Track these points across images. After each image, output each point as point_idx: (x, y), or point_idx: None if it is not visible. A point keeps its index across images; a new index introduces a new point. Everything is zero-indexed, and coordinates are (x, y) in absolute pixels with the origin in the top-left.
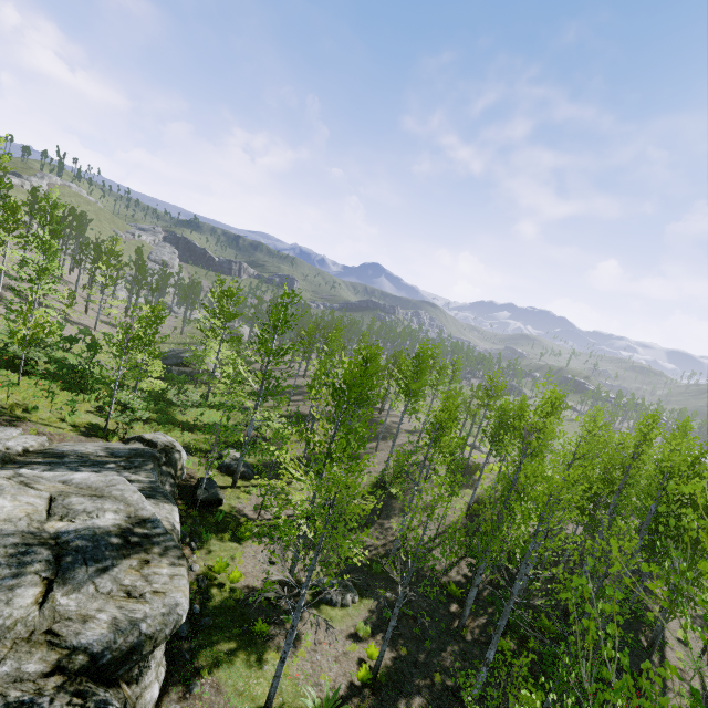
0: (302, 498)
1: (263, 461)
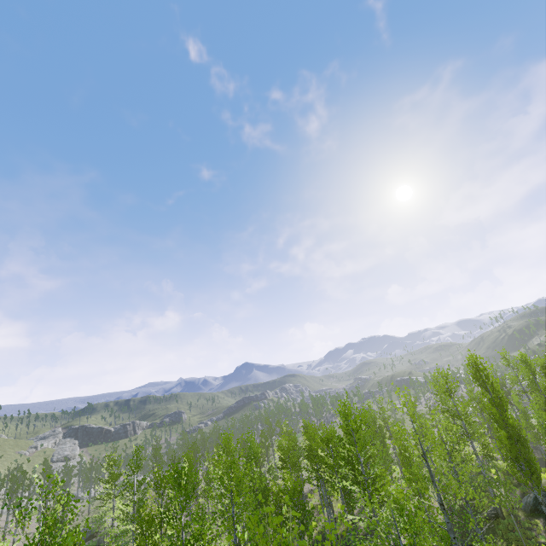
0: None
1: None
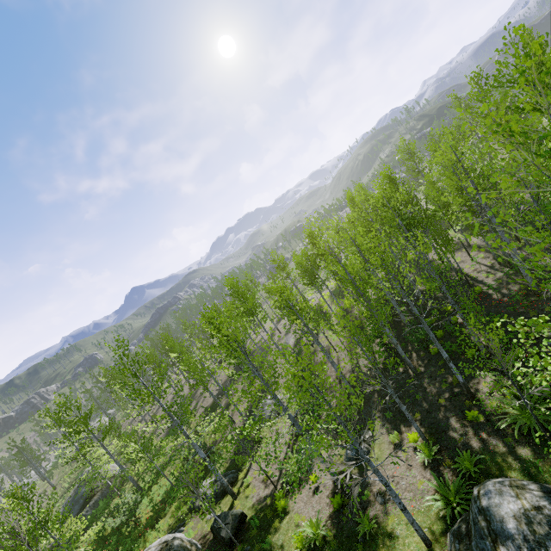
0: (285, 431)
1: (228, 460)
